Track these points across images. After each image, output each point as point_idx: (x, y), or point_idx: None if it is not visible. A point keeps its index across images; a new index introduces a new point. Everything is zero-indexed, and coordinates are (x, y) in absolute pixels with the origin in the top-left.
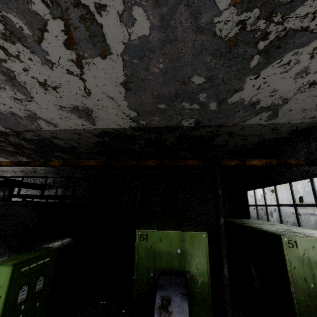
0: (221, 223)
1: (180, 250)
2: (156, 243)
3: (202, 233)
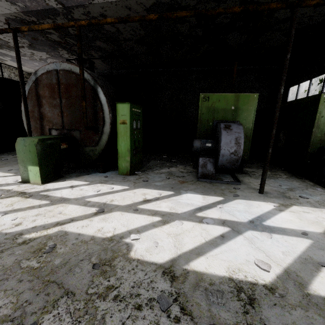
0: (287, 58)
1: (234, 107)
2: (216, 103)
3: (254, 94)
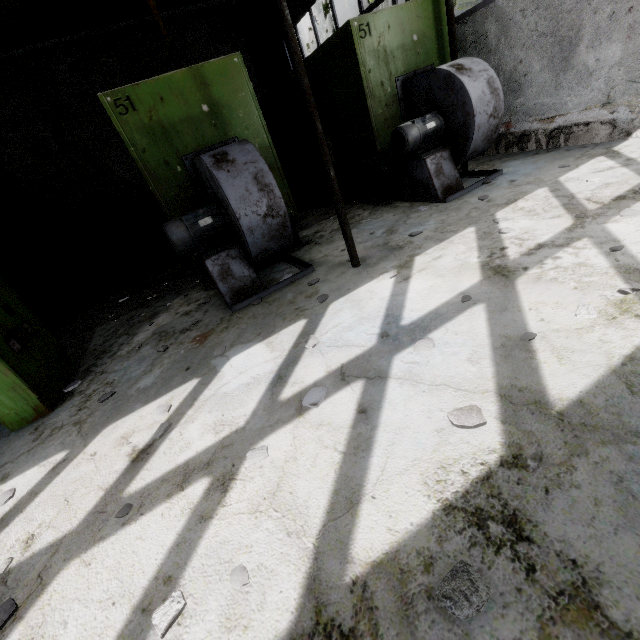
0: None
1: (207, 105)
2: (157, 108)
3: (232, 56)
